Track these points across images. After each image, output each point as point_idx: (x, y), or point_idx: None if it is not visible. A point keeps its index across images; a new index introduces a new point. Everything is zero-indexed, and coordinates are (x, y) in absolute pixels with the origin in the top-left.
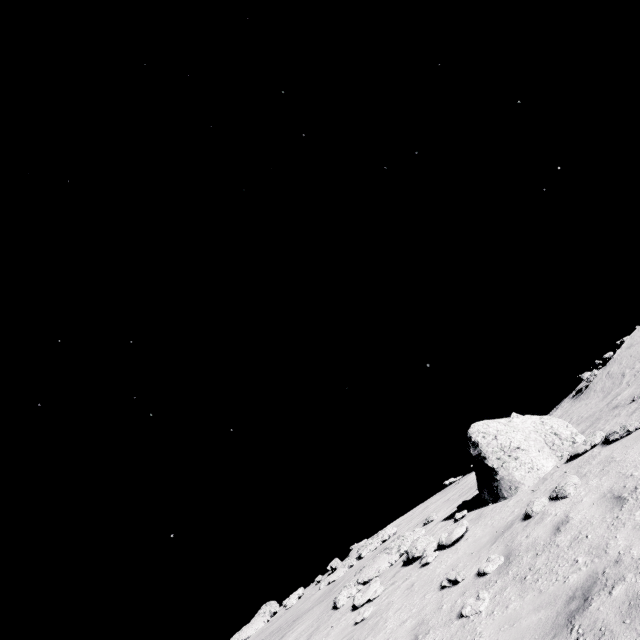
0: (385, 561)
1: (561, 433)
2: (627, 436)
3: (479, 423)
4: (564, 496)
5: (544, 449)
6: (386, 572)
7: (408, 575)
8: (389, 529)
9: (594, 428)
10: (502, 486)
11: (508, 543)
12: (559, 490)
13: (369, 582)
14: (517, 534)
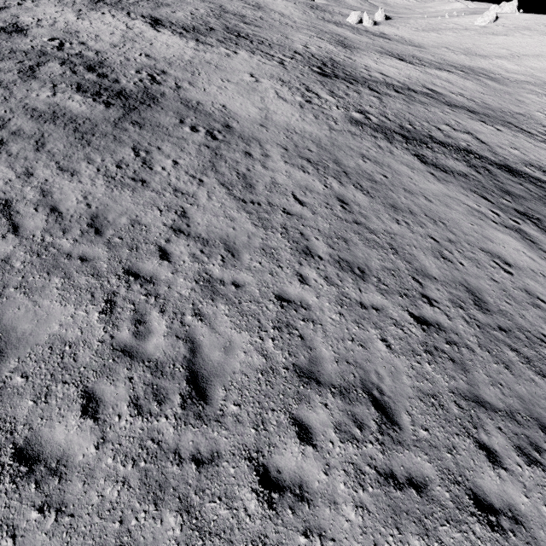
0: None
1: None
2: None
3: None
4: None
5: None
6: None
7: None
8: None
9: None
10: None
11: None
12: None
13: None
14: None
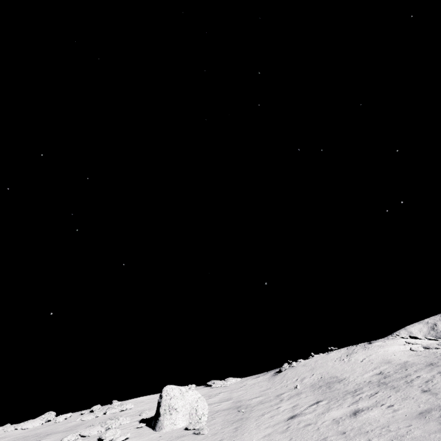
0: (97, 430)
1: (198, 411)
2: (198, 435)
3: (170, 386)
4: None
5: (186, 415)
6: (93, 436)
7: None
8: (129, 405)
9: (218, 414)
10: (158, 424)
11: None
12: None
13: (84, 437)
14: None
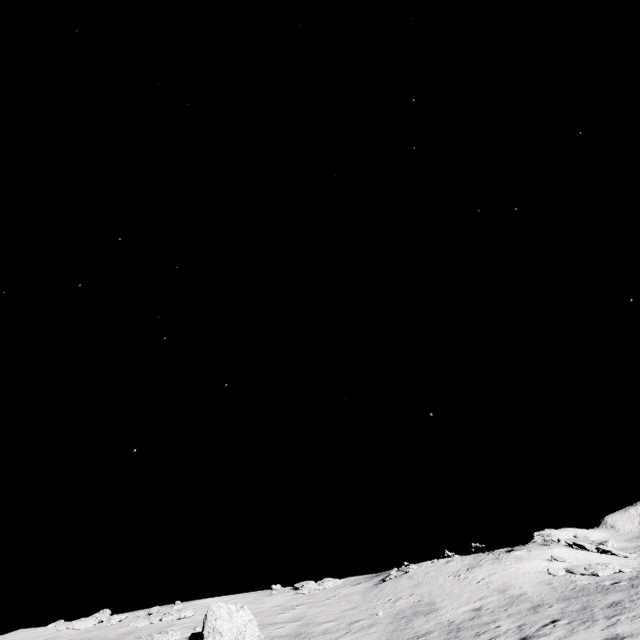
0: None
1: (246, 638)
2: None
3: (217, 604)
4: None
5: None
6: None
7: None
8: (189, 611)
9: None
10: None
11: None
12: None
13: None
14: None
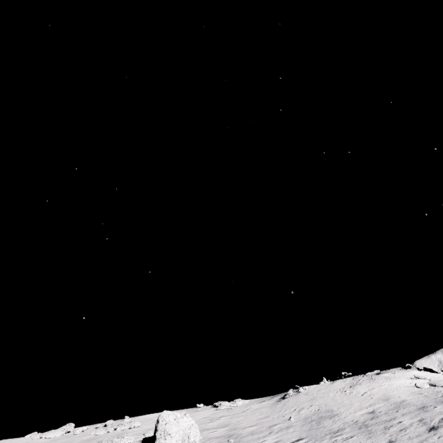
0: None
1: (190, 438)
2: None
3: (166, 412)
4: None
5: (179, 441)
6: None
7: None
8: (137, 423)
9: (209, 442)
10: None
11: None
12: None
13: None
14: None
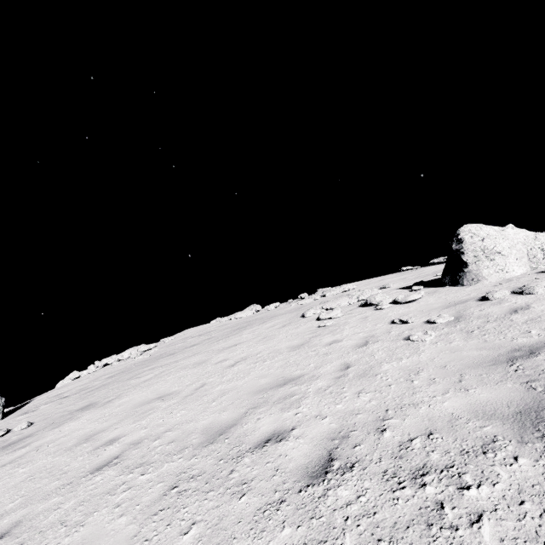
0: (346, 301)
1: None
2: None
3: (473, 225)
4: (530, 293)
5: (522, 259)
6: (345, 307)
7: (363, 312)
8: (350, 285)
9: None
10: (466, 277)
11: (460, 311)
12: (527, 288)
13: (330, 310)
14: (470, 307)
